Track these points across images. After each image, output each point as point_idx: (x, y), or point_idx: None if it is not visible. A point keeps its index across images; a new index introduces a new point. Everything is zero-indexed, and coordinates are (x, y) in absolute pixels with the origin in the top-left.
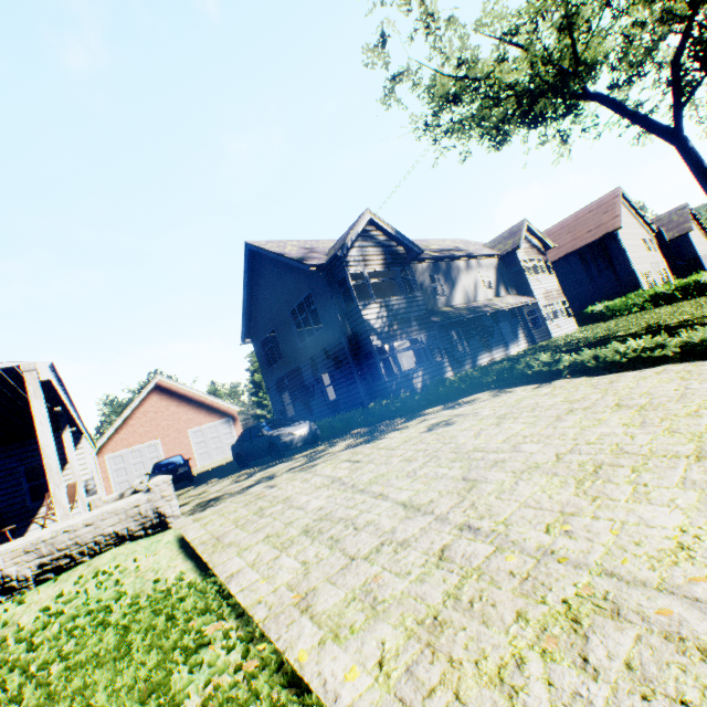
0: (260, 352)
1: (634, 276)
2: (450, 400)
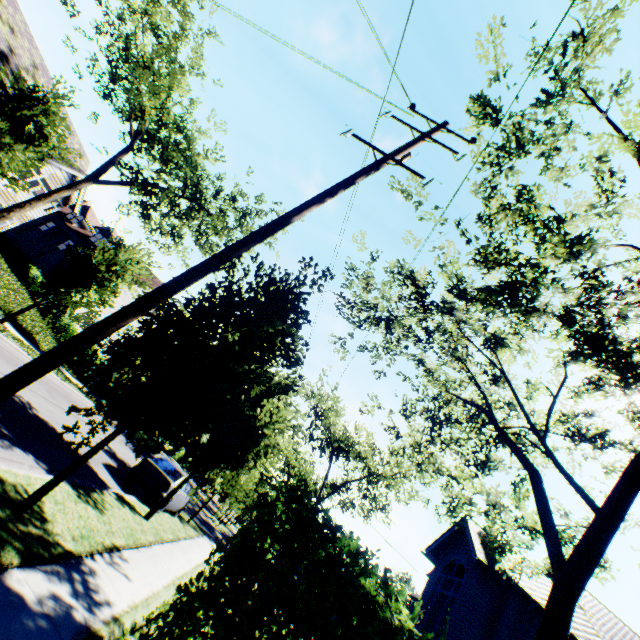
0: None
1: None
2: None
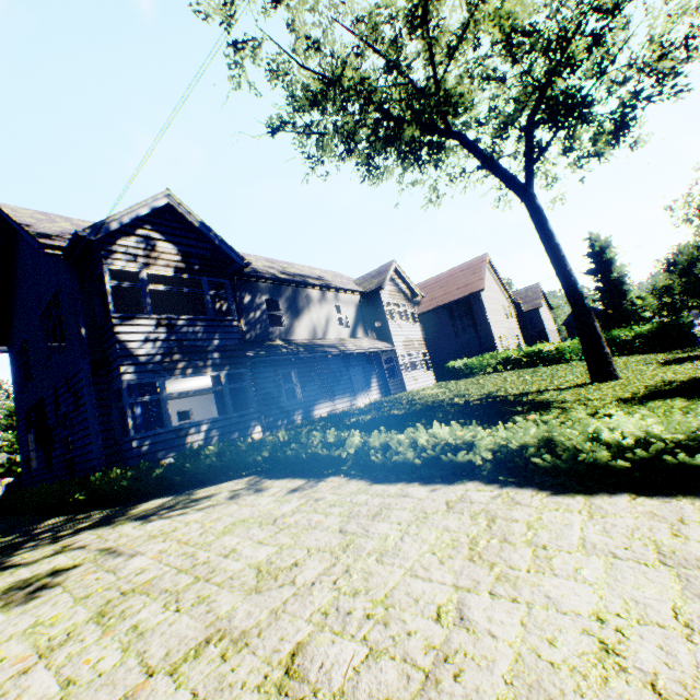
0: (14, 368)
1: (492, 338)
2: (204, 482)
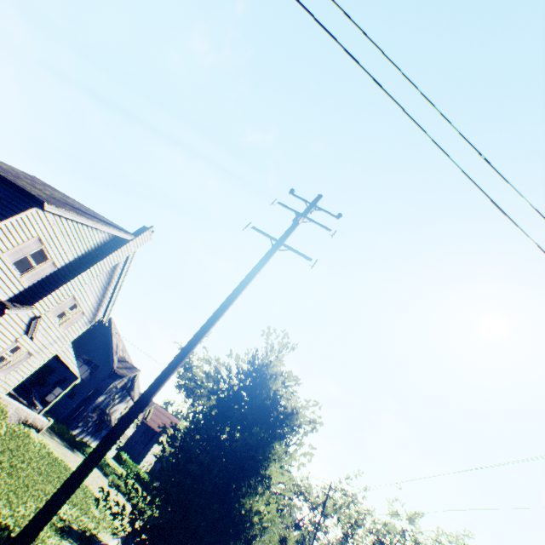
0: None
1: (145, 457)
2: (81, 452)
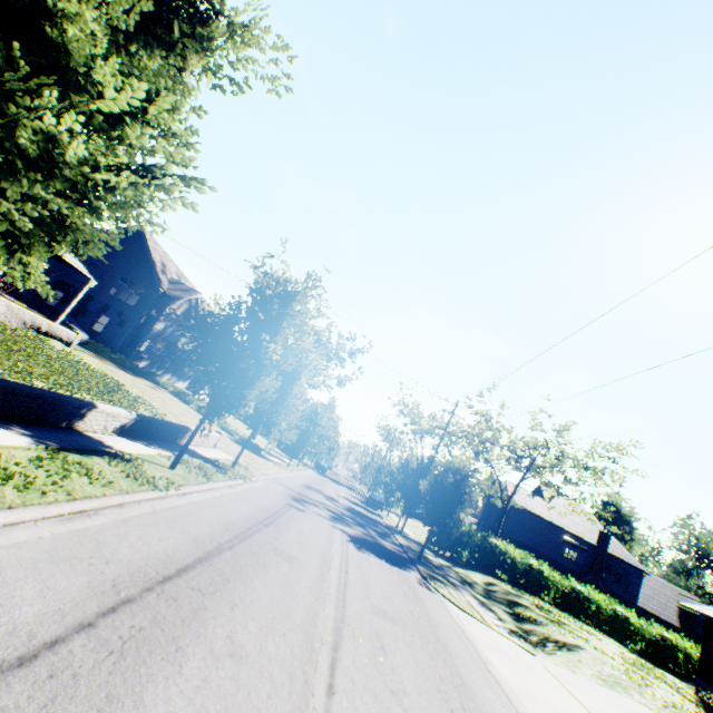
0: None
1: None
2: (152, 382)
